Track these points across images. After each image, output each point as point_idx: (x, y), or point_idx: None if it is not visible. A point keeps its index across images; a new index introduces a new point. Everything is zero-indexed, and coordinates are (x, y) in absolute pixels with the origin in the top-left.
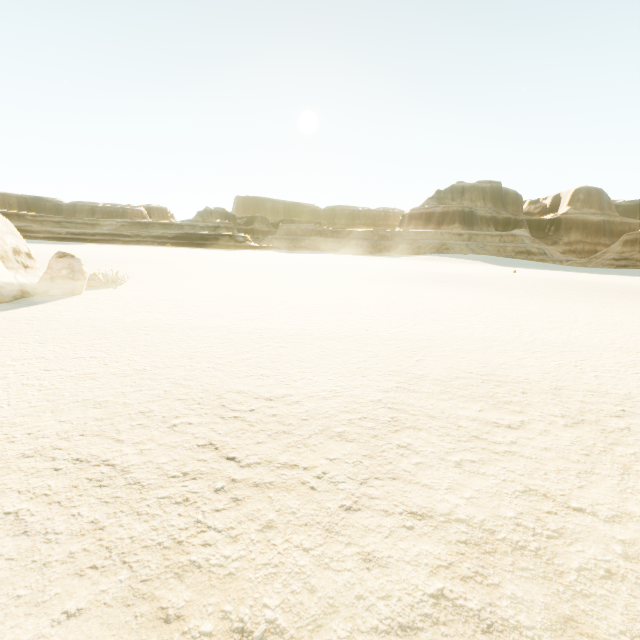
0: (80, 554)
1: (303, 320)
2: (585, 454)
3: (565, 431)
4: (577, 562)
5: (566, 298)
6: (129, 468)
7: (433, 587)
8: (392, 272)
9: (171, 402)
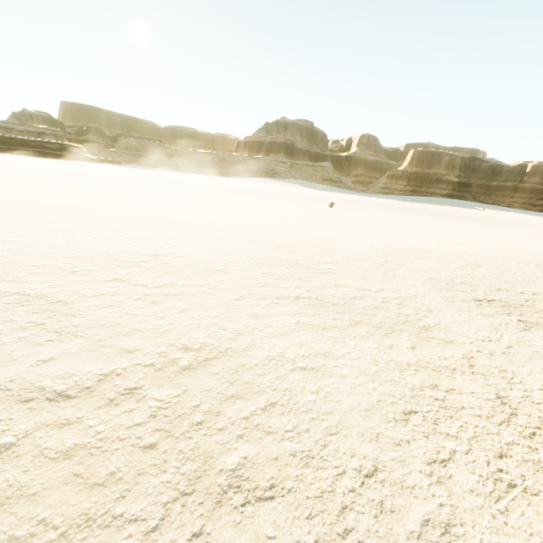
0: (31, 337)
1: (166, 213)
2: (366, 271)
3: (356, 263)
4: (363, 305)
5: (355, 208)
6: (45, 295)
7: (294, 321)
8: (233, 187)
9: (62, 259)
